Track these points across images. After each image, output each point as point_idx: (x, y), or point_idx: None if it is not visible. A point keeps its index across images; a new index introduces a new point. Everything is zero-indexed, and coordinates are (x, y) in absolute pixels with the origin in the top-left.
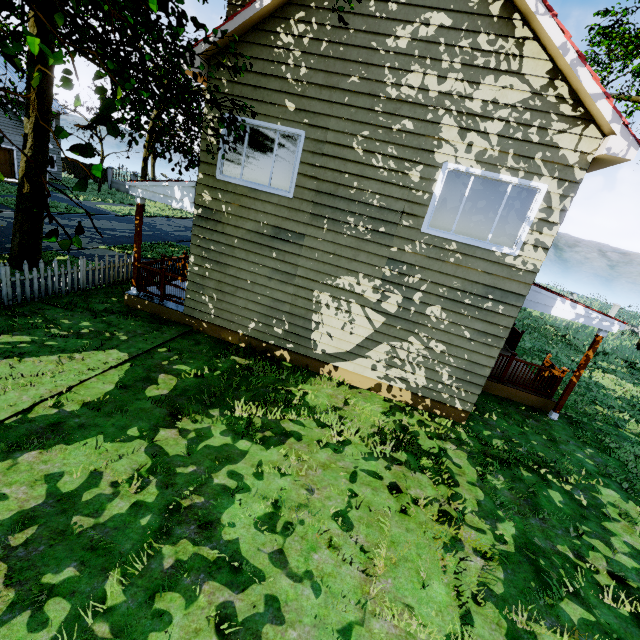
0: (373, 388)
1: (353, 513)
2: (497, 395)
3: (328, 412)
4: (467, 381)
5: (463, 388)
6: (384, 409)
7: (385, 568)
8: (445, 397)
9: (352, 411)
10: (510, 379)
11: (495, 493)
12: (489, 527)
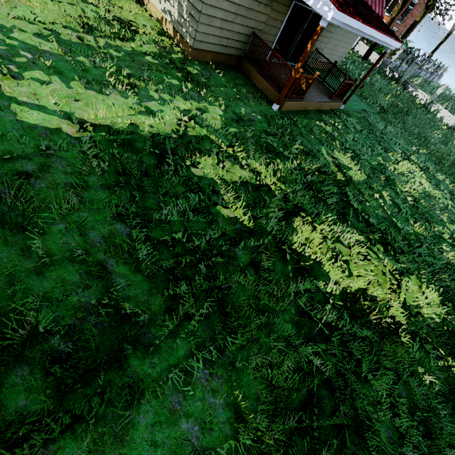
0: (160, 21)
1: (47, 1)
2: (256, 85)
3: (109, 2)
4: (193, 16)
5: (191, 23)
6: (150, 26)
7: (28, 5)
8: (184, 32)
9: (127, 13)
10: (278, 83)
11: (137, 55)
12: (104, 46)
